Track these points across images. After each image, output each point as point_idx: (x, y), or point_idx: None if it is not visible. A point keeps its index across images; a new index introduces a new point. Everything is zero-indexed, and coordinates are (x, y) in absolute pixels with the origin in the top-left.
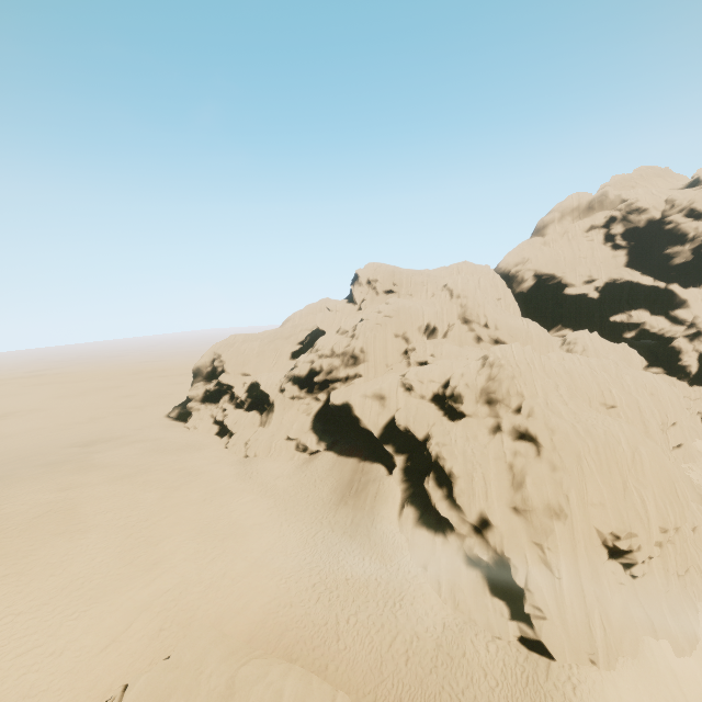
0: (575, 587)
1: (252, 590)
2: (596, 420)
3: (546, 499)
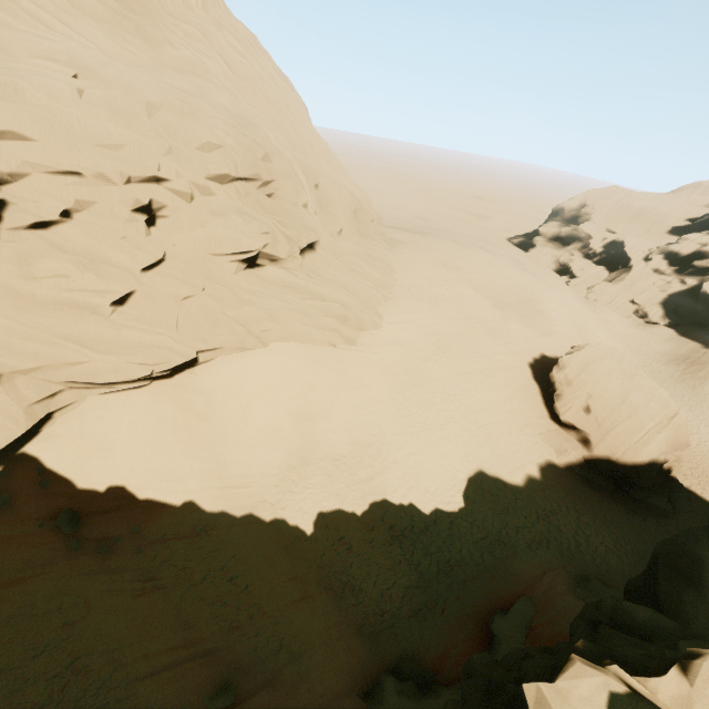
0: None
1: None
2: None
3: None
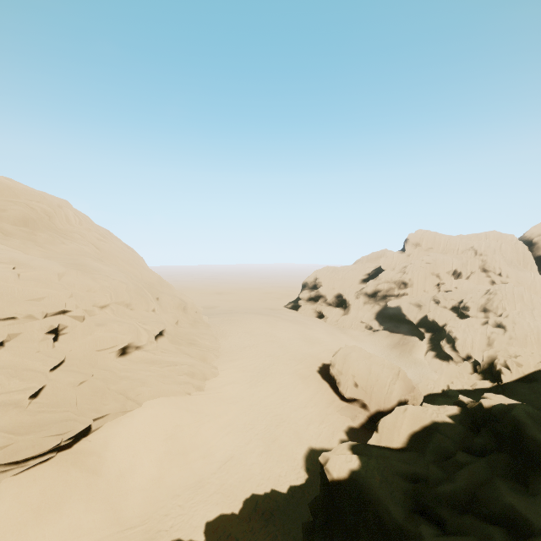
0: None
1: None
2: None
3: None
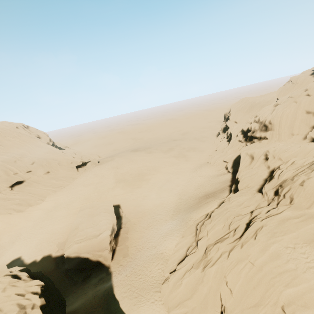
0: (186, 293)
1: (147, 204)
2: (311, 260)
3: (209, 257)
